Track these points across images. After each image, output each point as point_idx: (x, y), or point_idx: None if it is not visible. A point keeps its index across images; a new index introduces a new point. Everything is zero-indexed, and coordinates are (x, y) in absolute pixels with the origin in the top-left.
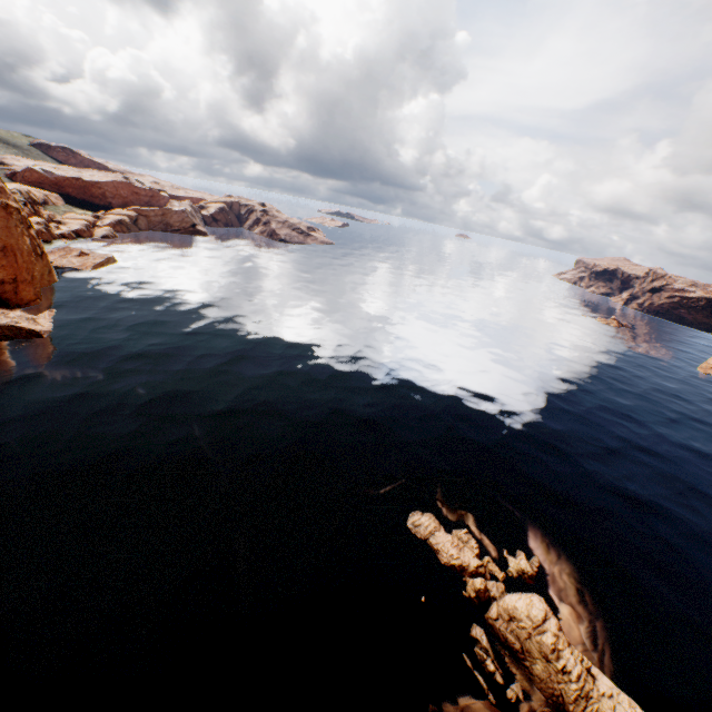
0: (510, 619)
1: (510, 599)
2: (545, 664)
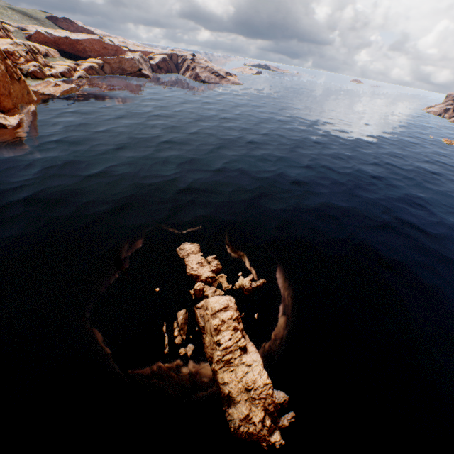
0: (206, 309)
1: (213, 297)
2: (210, 338)
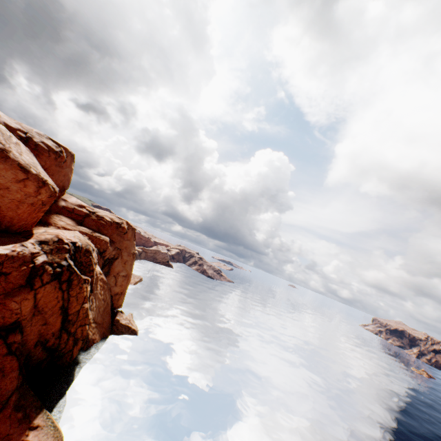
0: None
1: None
2: None
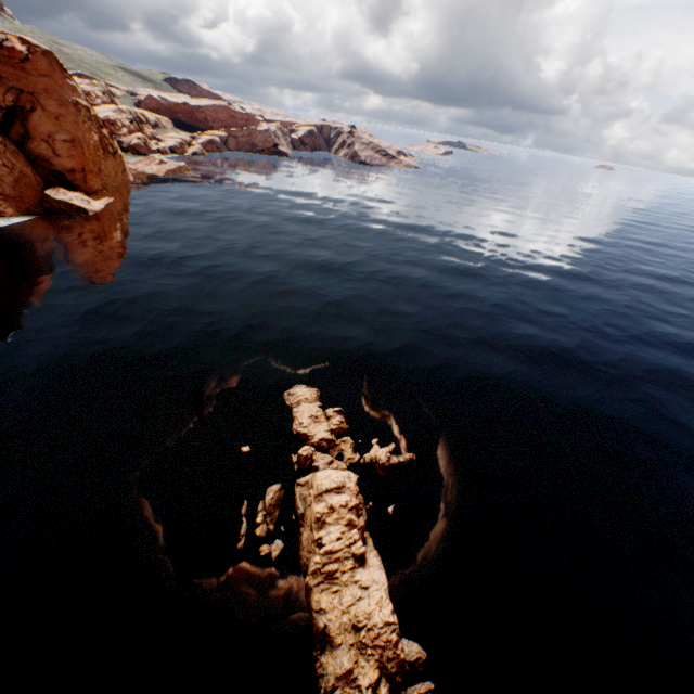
0: (311, 487)
1: (325, 471)
2: (309, 533)
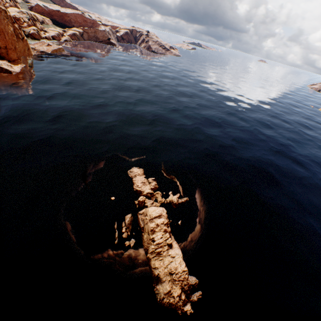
0: (146, 215)
1: (151, 207)
2: (147, 235)
